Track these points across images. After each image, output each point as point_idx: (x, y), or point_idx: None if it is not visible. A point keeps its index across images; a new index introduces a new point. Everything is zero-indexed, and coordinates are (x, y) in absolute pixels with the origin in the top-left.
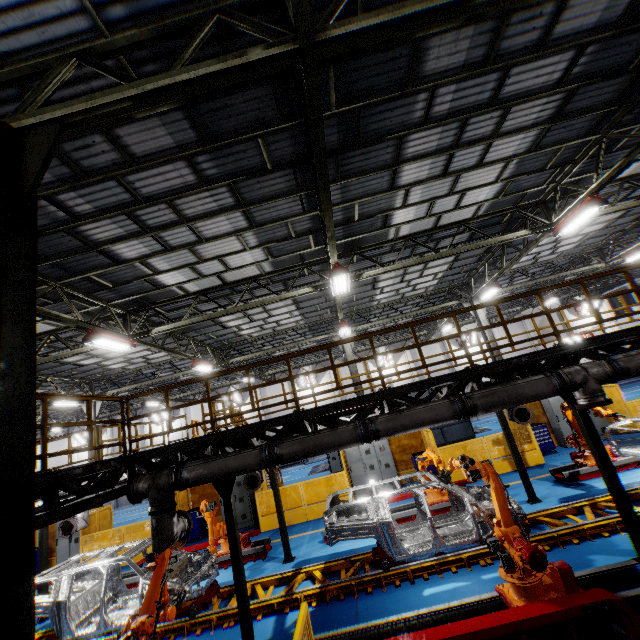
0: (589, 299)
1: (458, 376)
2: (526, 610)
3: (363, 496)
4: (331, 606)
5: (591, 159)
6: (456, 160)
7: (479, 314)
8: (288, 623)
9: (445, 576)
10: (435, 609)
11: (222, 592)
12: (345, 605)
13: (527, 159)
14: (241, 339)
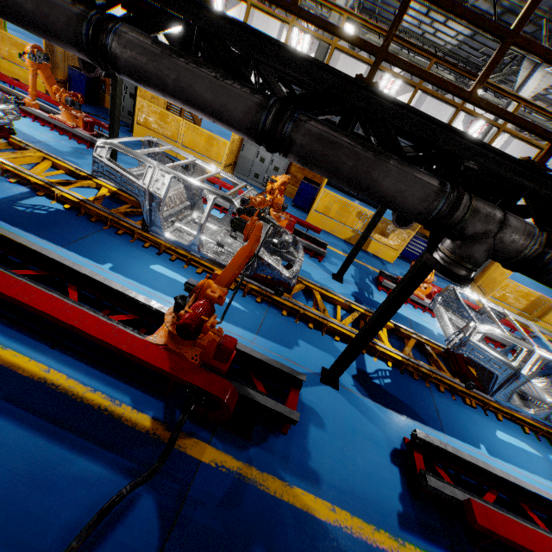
0: None
1: (330, 81)
2: (141, 349)
3: (240, 176)
4: (76, 219)
5: None
6: None
7: (521, 92)
8: (26, 202)
9: (188, 269)
10: (108, 285)
11: (15, 143)
12: (86, 226)
13: None
14: None
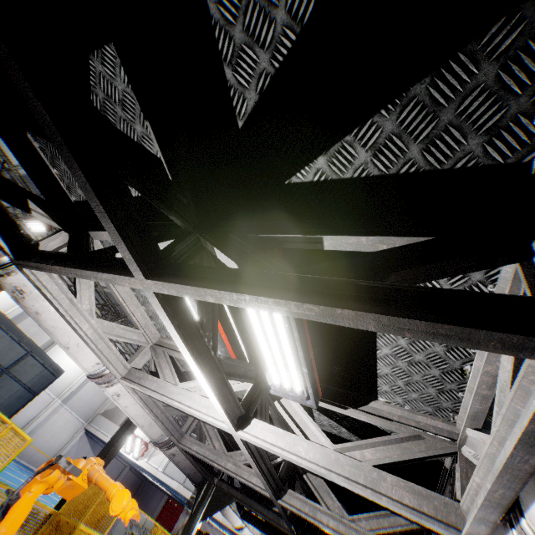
0: None
1: None
2: None
3: None
4: None
5: None
6: None
7: None
8: None
9: None
10: None
11: None
12: None
13: None
14: None
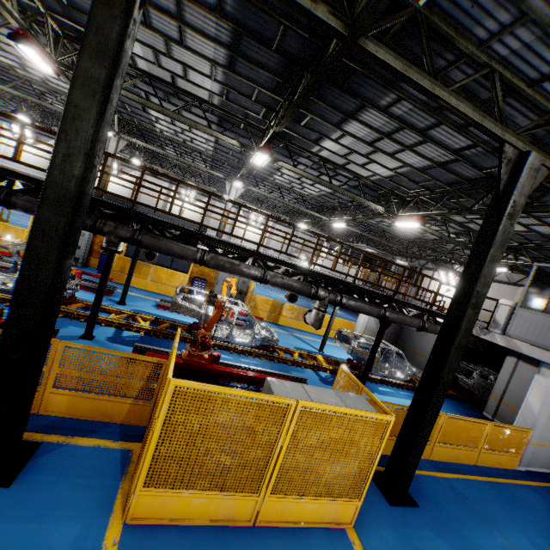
0: (173, 196)
1: (39, 183)
2: None
3: None
4: None
5: (291, 121)
6: (155, 19)
7: (230, 195)
8: None
9: None
10: None
11: None
12: None
13: (232, 76)
14: (4, 65)
